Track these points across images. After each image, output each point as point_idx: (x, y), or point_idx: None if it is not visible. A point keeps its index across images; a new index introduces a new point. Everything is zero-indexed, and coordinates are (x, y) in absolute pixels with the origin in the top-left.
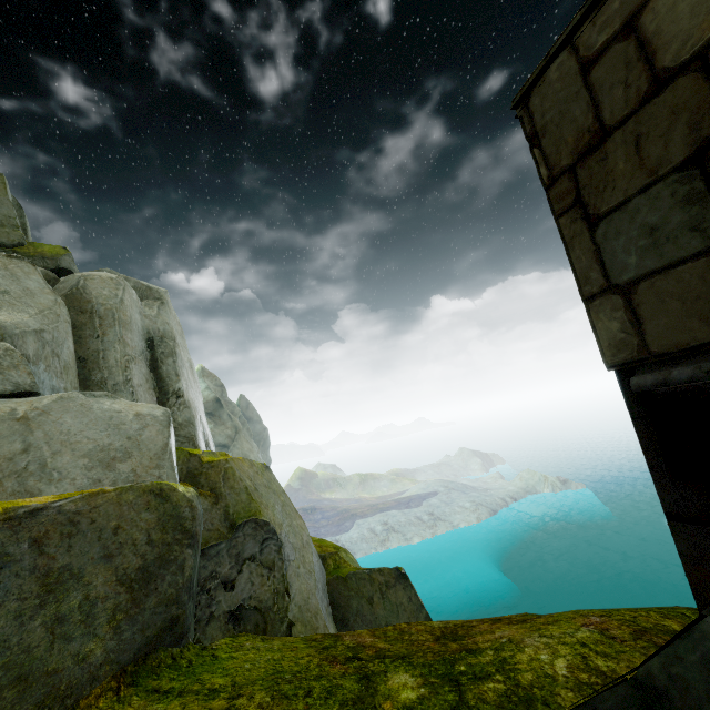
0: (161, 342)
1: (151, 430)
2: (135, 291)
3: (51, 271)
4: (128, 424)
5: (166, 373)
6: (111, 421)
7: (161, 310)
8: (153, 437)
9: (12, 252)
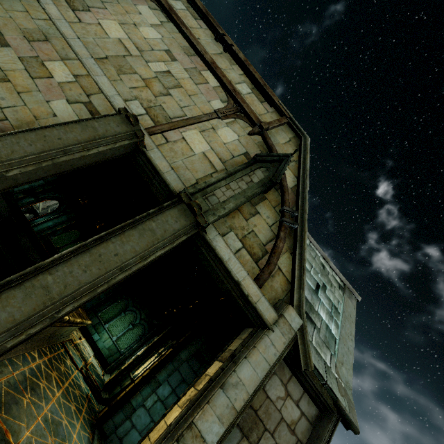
0: None
1: None
2: None
3: None
4: None
5: None
6: None
7: None
8: None
9: None
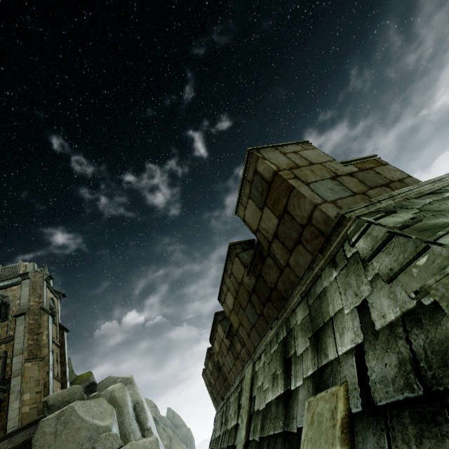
0: (138, 405)
1: (154, 446)
2: (122, 382)
3: (87, 386)
4: (148, 446)
5: (142, 419)
6: (144, 446)
7: (134, 388)
8: (155, 448)
9: (74, 384)
